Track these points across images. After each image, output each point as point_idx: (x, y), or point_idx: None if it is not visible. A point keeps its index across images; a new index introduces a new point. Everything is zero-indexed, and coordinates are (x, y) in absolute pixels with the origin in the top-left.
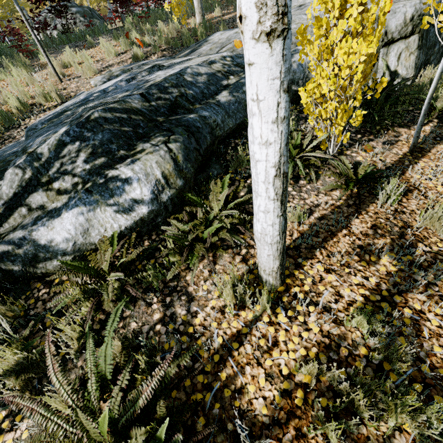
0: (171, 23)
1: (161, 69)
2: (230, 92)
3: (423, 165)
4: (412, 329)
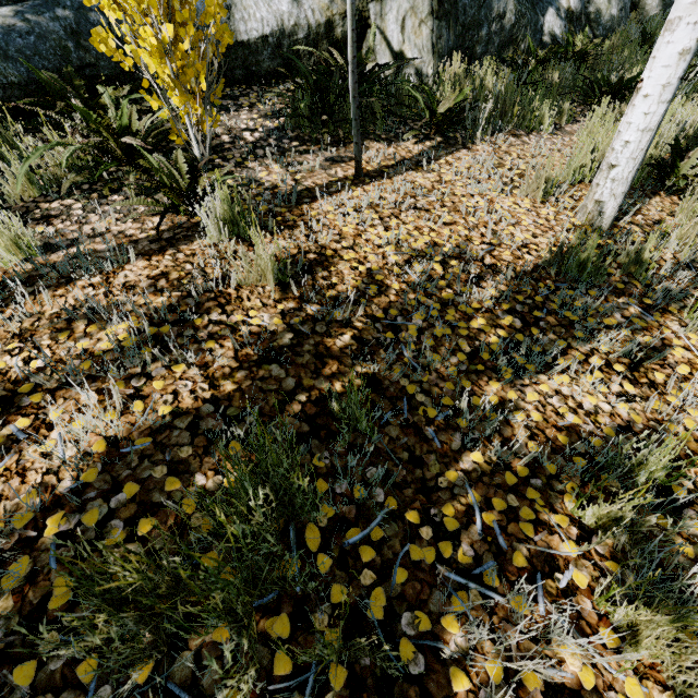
0: None
1: None
2: (21, 11)
3: (357, 195)
4: None
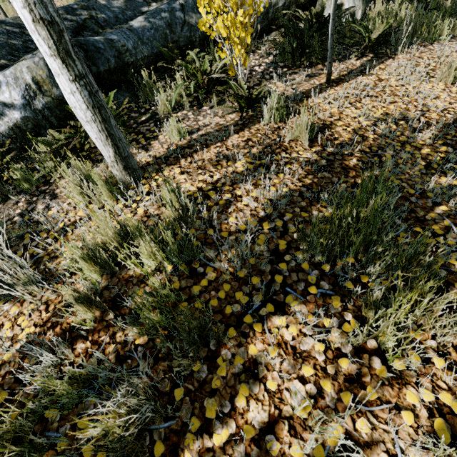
0: None
1: None
2: (147, 17)
3: (332, 92)
4: (221, 207)
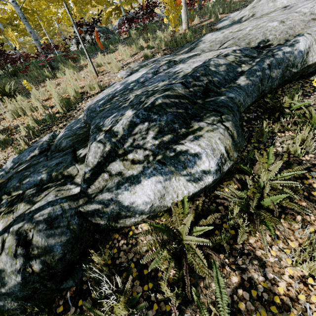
0: (166, 31)
1: (176, 63)
2: (247, 77)
3: None
4: None
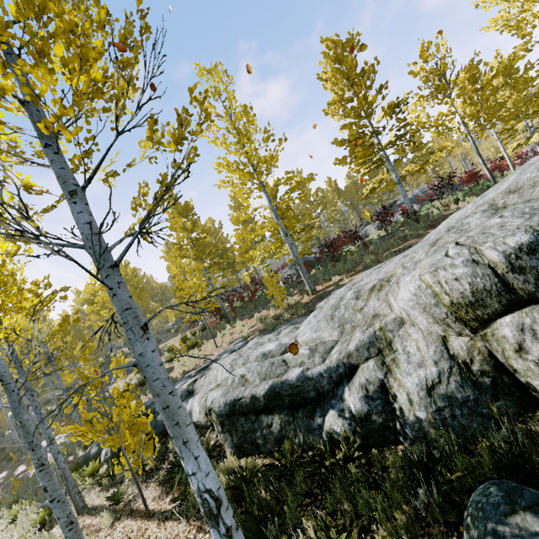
0: (290, 300)
1: (200, 372)
2: None
3: (133, 524)
4: None
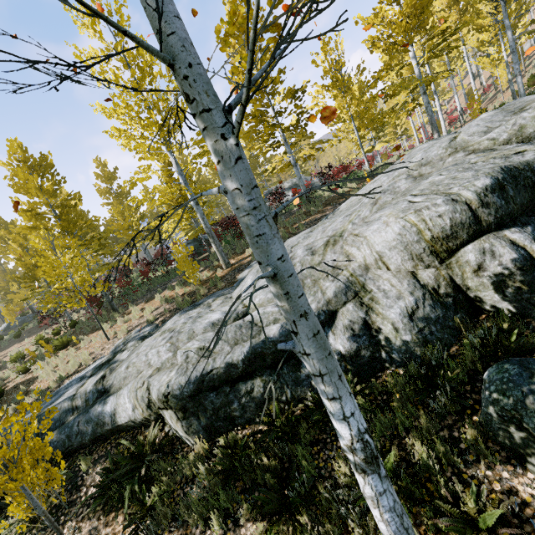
0: (201, 276)
1: (100, 369)
2: (58, 431)
3: None
4: None
